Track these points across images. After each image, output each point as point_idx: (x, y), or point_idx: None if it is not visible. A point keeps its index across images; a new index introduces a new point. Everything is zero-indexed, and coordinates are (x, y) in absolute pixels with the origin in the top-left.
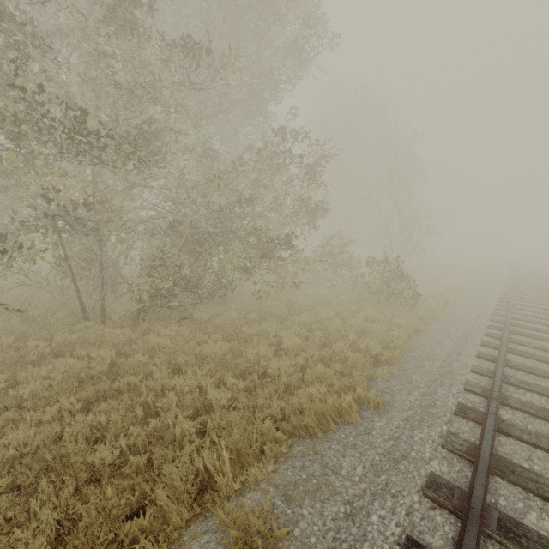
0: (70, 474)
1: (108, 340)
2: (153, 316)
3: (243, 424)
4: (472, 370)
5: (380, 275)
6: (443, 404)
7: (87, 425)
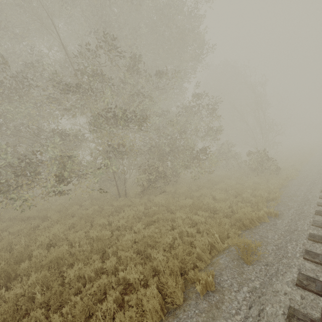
0: (155, 248)
1: (138, 203)
2: (147, 192)
3: (217, 226)
4: (319, 197)
5: (255, 160)
6: (308, 211)
7: (150, 233)
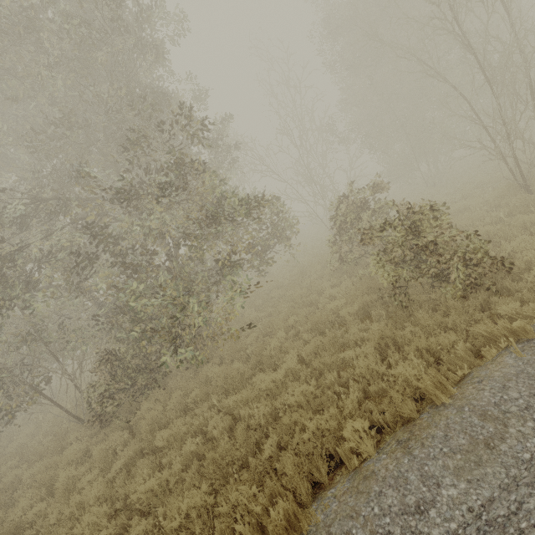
0: None
1: (42, 477)
2: (123, 411)
3: None
4: None
5: (388, 255)
6: None
7: None
